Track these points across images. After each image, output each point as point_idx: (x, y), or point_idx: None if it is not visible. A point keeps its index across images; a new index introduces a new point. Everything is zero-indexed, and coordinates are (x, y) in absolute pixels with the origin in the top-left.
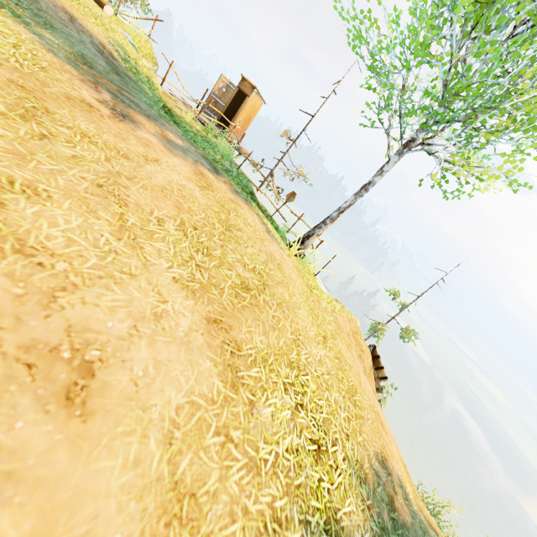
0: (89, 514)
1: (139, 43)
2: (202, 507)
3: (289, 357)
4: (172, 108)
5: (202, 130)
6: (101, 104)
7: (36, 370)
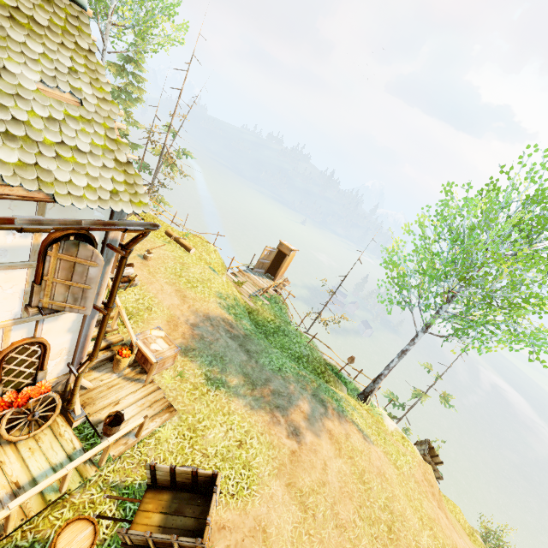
0: None
1: (216, 264)
2: None
3: None
4: (249, 306)
5: (269, 308)
6: (290, 439)
7: None
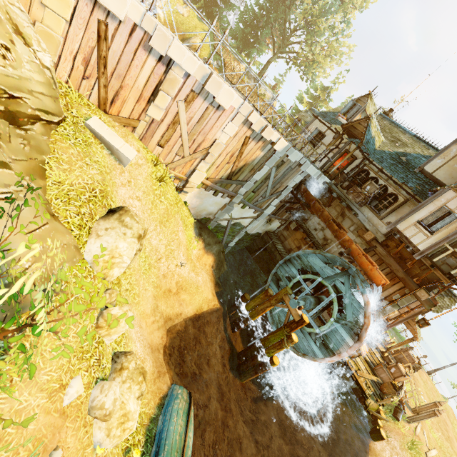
0: (452, 435)
1: None
2: (456, 438)
3: (454, 423)
4: None
5: None
6: None
7: (445, 422)
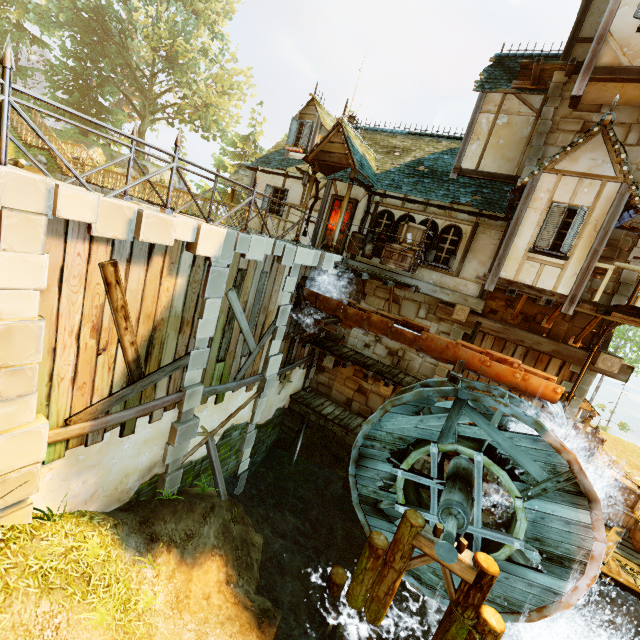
0: None
1: None
2: None
3: None
4: None
5: None
6: None
7: None
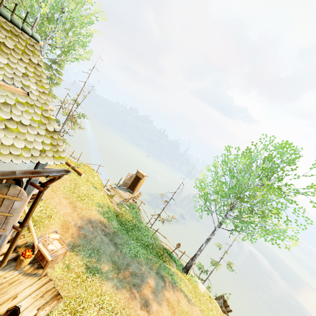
0: None
1: (97, 184)
2: None
3: None
4: (117, 211)
5: (129, 212)
6: (143, 310)
7: None
